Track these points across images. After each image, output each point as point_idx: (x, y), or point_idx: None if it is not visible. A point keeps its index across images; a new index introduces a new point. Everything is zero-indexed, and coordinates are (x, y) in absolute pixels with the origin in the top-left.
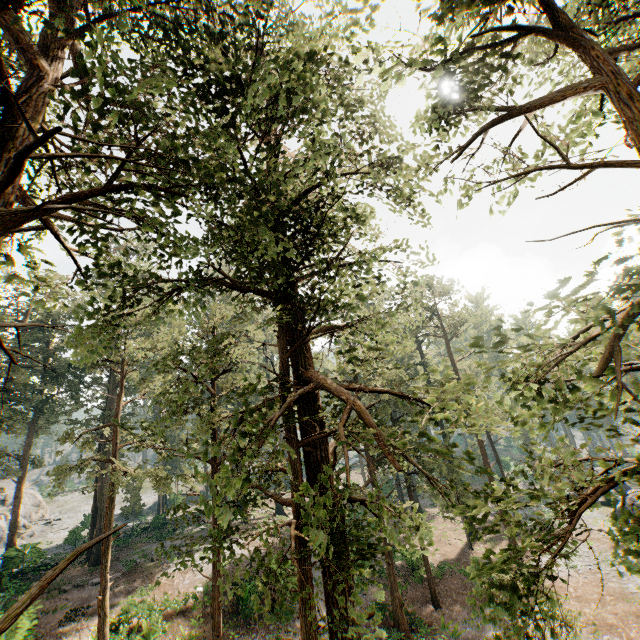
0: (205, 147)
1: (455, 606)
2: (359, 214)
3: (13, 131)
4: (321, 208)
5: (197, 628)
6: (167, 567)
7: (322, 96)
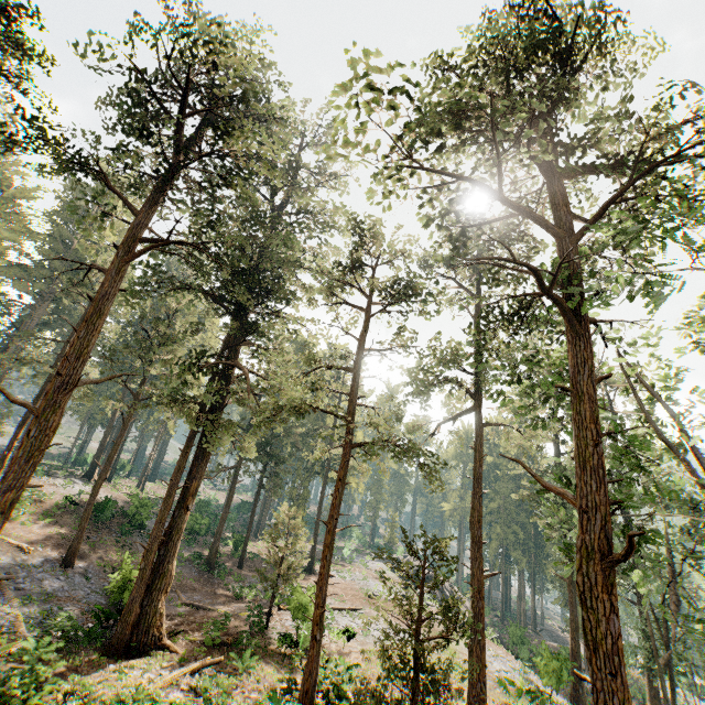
0: (239, 256)
1: (253, 572)
2: (298, 298)
3: (160, 199)
4: (281, 285)
5: (56, 514)
6: (33, 477)
7: (295, 254)
